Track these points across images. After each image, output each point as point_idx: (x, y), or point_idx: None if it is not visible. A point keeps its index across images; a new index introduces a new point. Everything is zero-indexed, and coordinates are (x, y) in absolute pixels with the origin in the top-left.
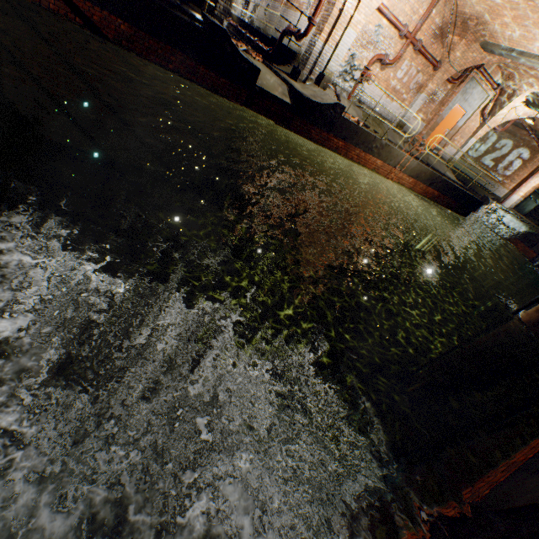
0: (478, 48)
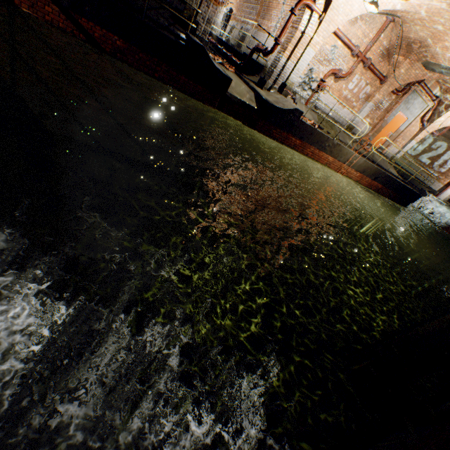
0: (420, 66)
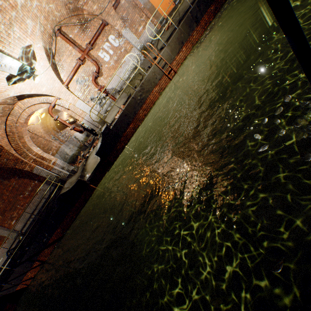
0: None
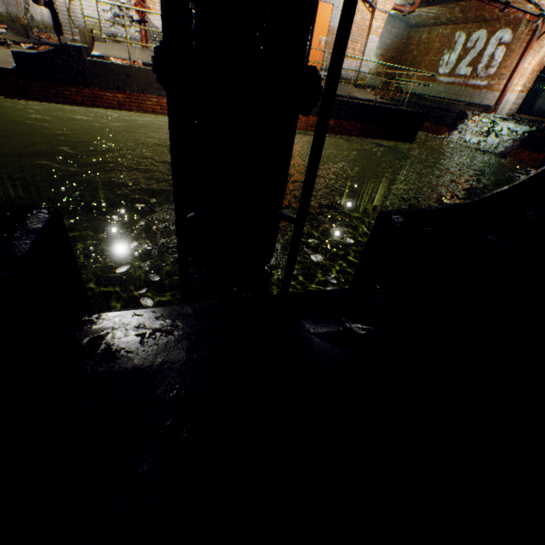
0: None
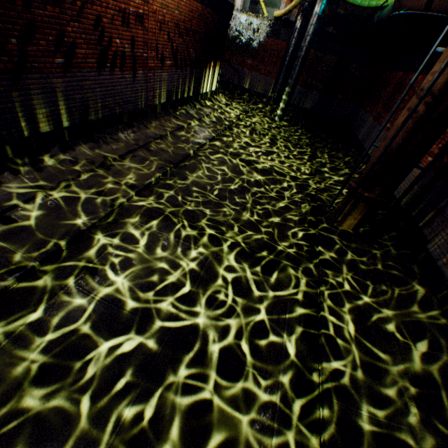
0: None
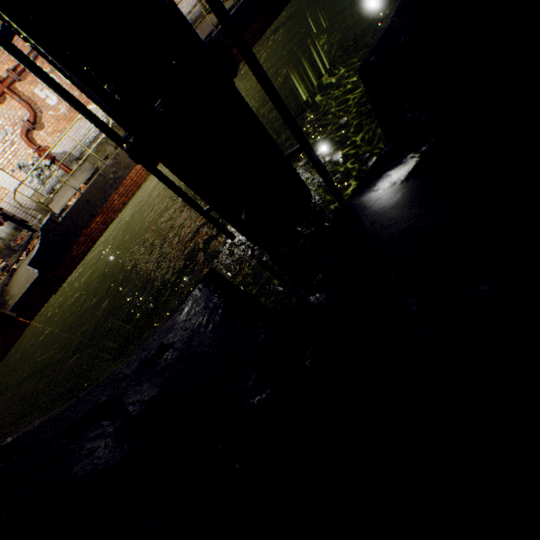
0: None
